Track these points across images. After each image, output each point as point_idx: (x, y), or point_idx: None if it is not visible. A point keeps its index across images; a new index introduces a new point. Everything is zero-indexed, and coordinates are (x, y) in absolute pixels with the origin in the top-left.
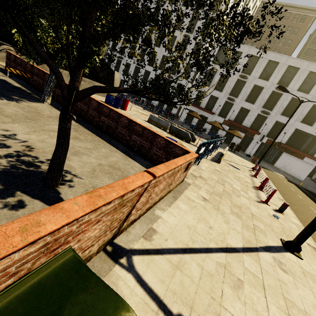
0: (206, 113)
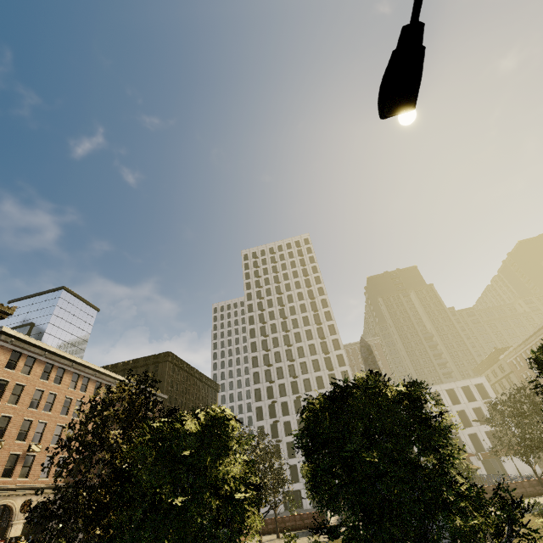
0: None
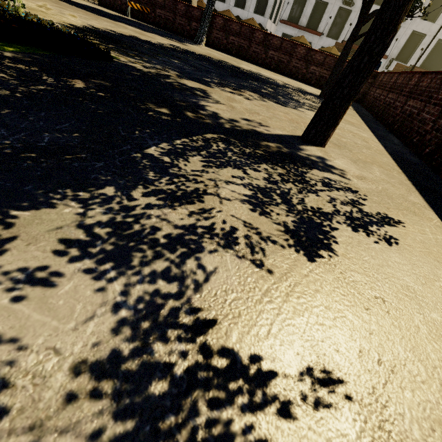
0: (309, 35)
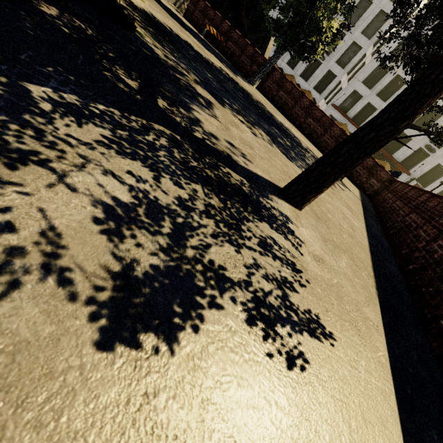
0: (351, 126)
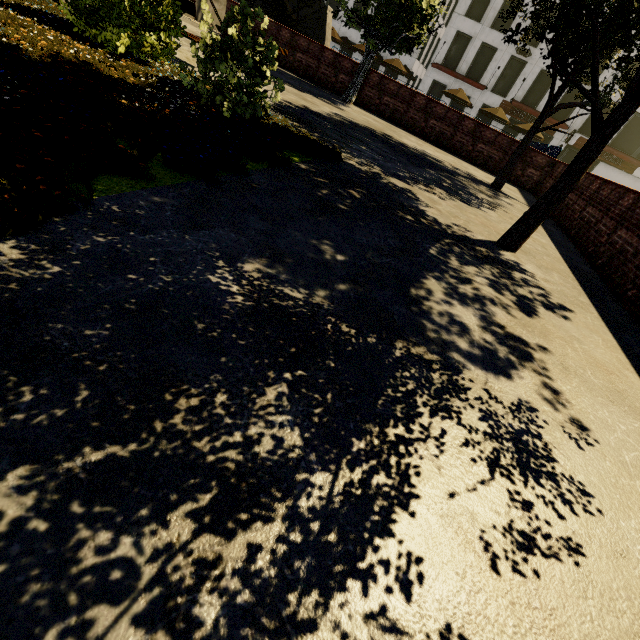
0: (468, 87)
